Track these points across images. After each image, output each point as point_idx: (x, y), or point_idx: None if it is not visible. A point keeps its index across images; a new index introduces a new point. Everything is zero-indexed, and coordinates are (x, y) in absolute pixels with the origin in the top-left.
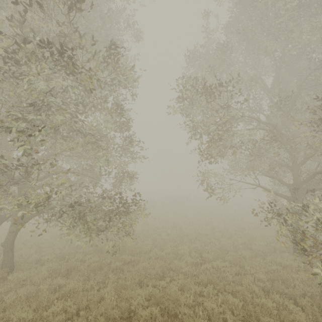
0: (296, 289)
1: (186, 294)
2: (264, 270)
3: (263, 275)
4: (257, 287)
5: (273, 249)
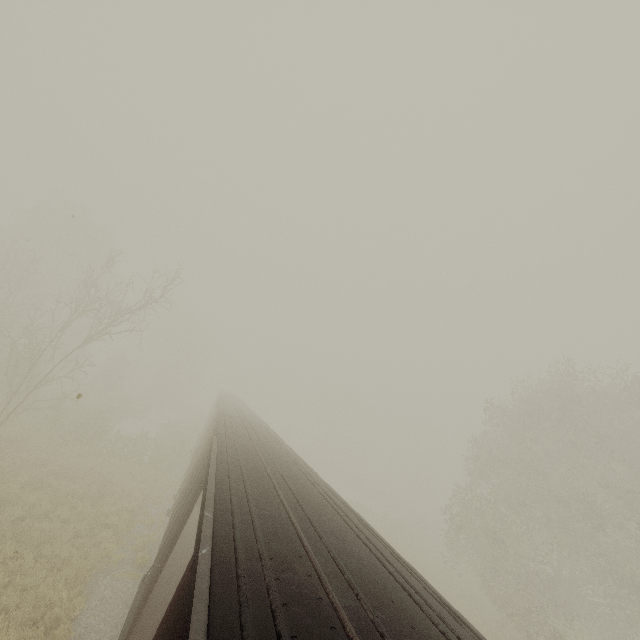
0: None
1: None
2: None
3: None
4: None
5: None
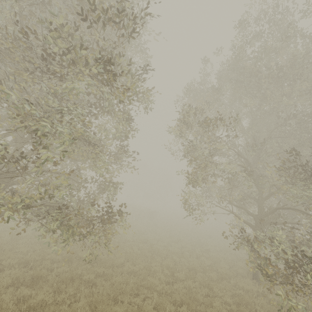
0: None
1: None
2: (230, 293)
3: (229, 298)
4: (224, 309)
5: (235, 273)
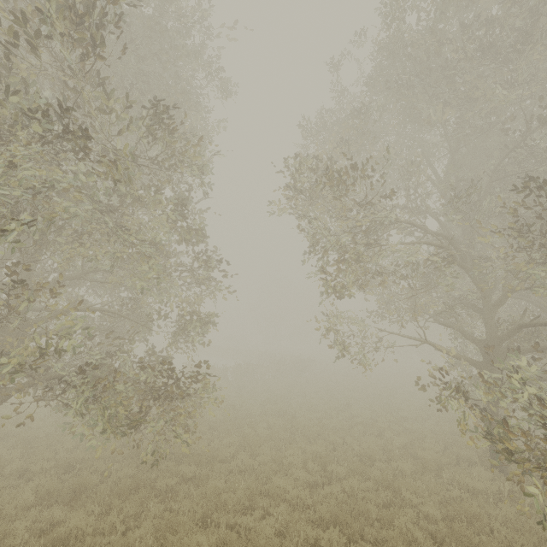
0: (494, 536)
1: (289, 543)
2: (438, 498)
3: (436, 508)
4: (422, 531)
5: (455, 458)
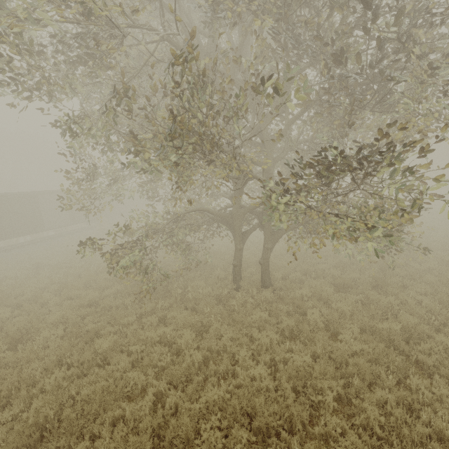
0: None
1: None
2: None
3: None
4: None
5: None
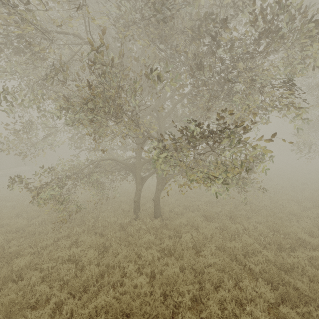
0: None
1: None
2: None
3: None
4: None
5: None
